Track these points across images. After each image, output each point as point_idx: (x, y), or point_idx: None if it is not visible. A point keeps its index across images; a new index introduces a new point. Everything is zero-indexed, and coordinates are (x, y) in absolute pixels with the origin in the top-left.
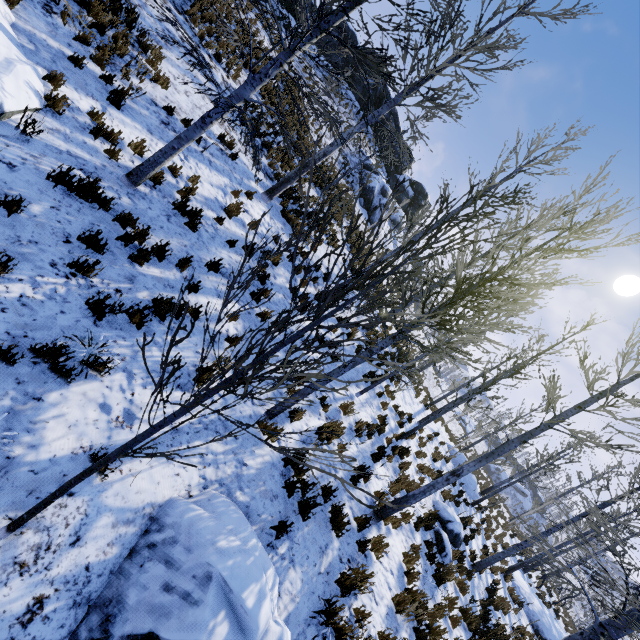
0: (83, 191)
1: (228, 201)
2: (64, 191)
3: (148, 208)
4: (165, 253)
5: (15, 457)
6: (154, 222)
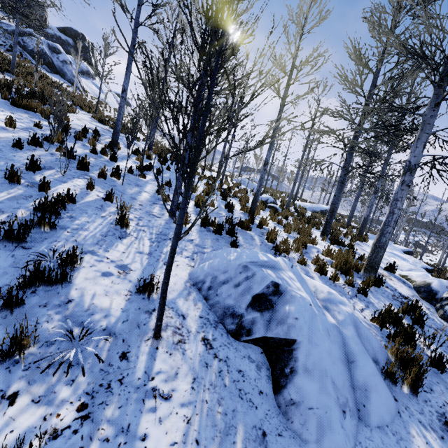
0: None
1: None
2: None
3: None
4: None
5: (106, 327)
6: None
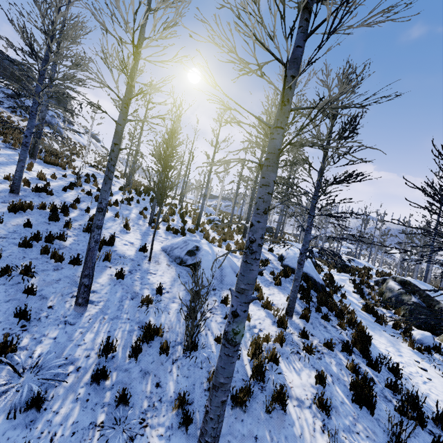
0: (22, 207)
1: (32, 175)
2: (17, 212)
3: (33, 199)
4: (67, 206)
5: (131, 258)
6: (42, 202)
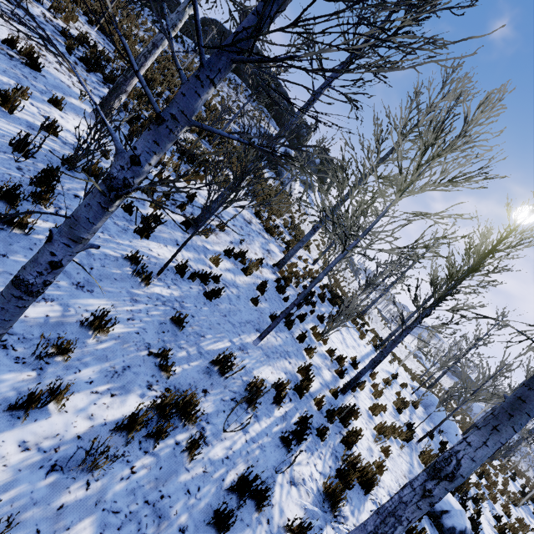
0: None
1: None
2: None
3: None
4: None
5: None
6: None
